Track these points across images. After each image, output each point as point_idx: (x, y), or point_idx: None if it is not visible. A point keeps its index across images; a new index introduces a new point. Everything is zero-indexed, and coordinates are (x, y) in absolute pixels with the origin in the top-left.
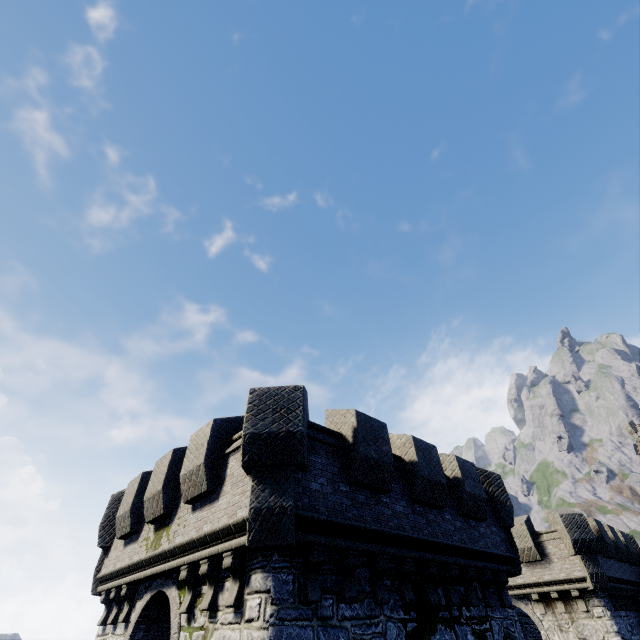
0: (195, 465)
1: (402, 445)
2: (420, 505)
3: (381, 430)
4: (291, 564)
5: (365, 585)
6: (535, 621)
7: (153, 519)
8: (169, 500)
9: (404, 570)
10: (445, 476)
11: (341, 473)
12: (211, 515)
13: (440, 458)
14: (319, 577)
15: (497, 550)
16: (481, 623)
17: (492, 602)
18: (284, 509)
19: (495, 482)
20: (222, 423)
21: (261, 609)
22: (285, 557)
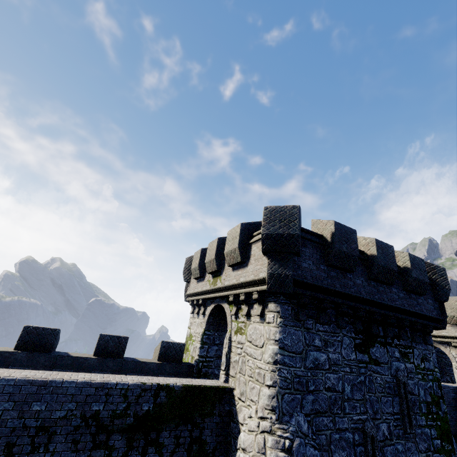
0: (233, 248)
1: (366, 244)
2: (374, 281)
3: (352, 234)
4: (290, 302)
5: (332, 318)
6: (450, 357)
7: (211, 272)
8: (219, 264)
9: (357, 314)
10: (397, 266)
11: (321, 259)
12: (244, 274)
13: (395, 254)
14: (305, 310)
15: (429, 313)
16: (406, 349)
17: (417, 340)
18: (287, 275)
19: (439, 272)
20: (246, 226)
21: (274, 319)
22: (287, 298)
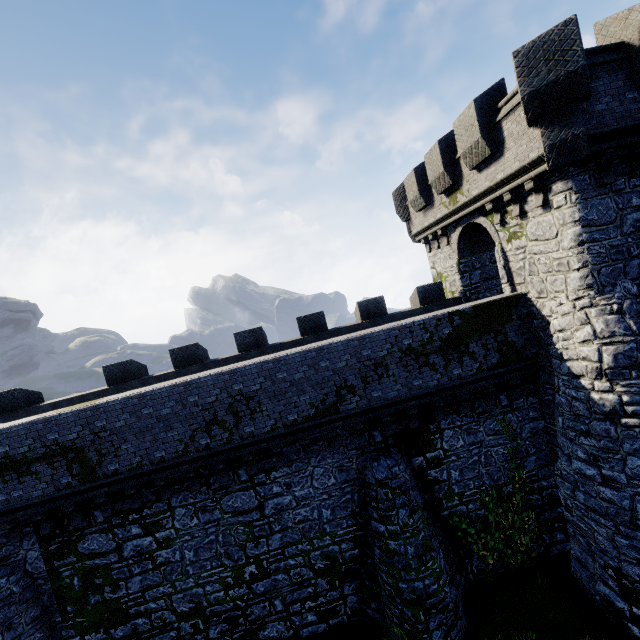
0: (472, 142)
1: None
2: None
3: None
4: (585, 169)
5: None
6: None
7: (444, 191)
8: (452, 175)
9: None
10: None
11: (626, 84)
12: (500, 168)
13: None
14: (610, 170)
15: None
16: None
17: None
18: (576, 136)
19: None
20: (481, 100)
21: (567, 199)
22: (579, 167)
